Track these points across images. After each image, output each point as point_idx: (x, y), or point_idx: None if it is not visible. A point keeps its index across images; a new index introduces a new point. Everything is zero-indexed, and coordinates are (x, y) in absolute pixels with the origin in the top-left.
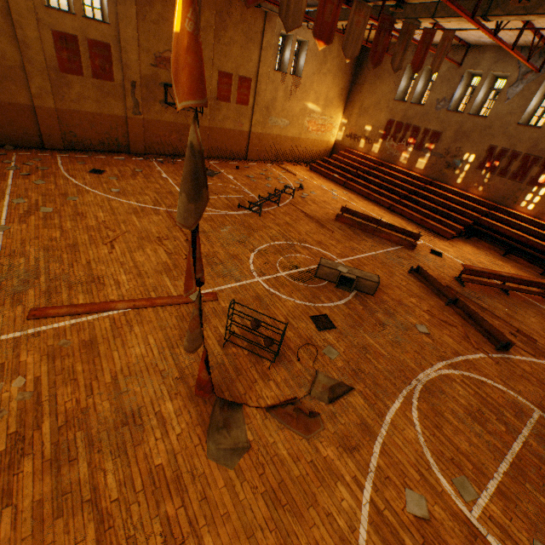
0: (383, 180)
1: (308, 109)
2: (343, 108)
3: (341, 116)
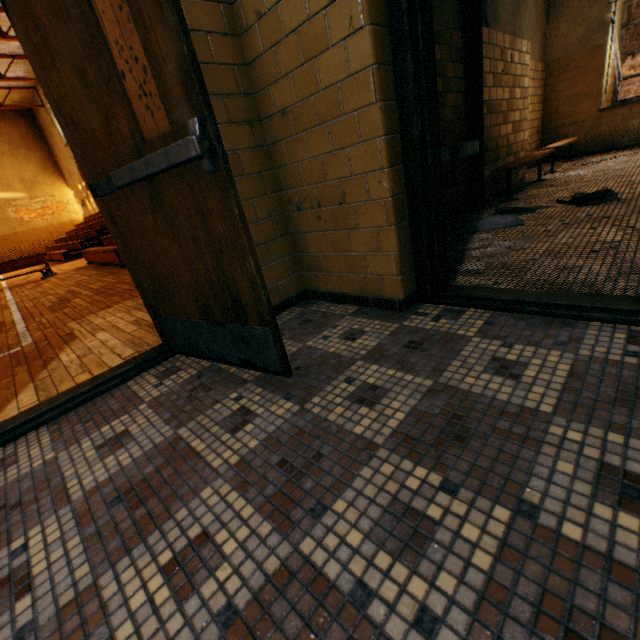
0: (82, 231)
1: (2, 200)
2: (64, 181)
3: (68, 189)
